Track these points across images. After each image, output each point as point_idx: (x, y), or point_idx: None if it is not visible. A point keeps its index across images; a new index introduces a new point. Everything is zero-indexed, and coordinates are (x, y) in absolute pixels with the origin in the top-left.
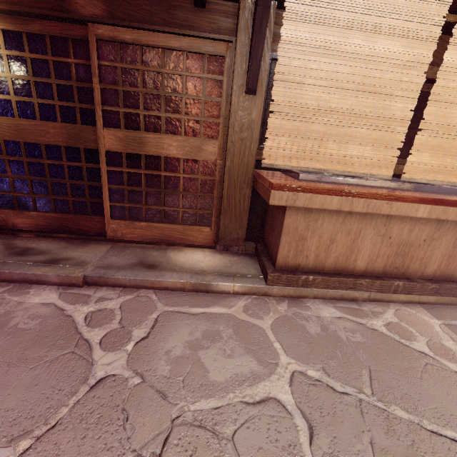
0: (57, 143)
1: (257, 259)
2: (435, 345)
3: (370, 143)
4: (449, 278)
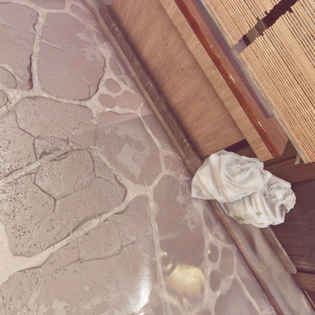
0: None
1: None
2: (110, 99)
3: None
4: (180, 119)
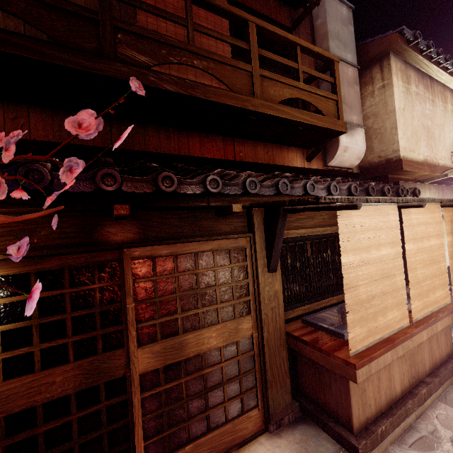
0: (65, 393)
1: (314, 422)
2: None
3: (395, 306)
4: (436, 365)
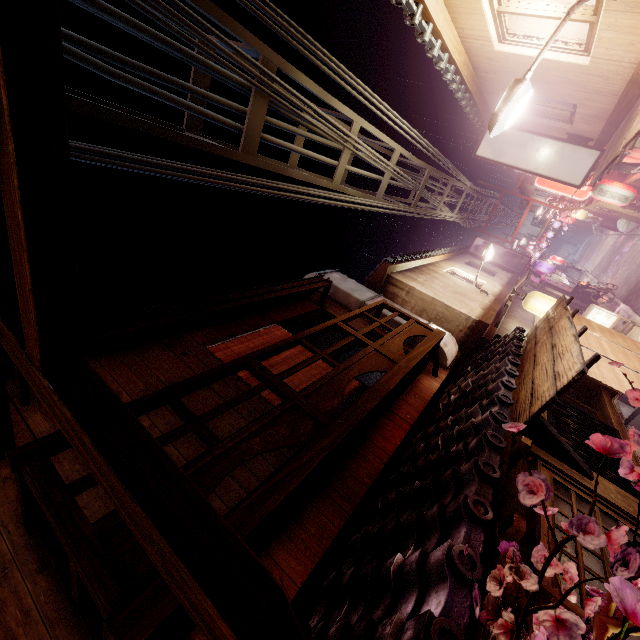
0: None
1: None
2: None
3: None
4: None
